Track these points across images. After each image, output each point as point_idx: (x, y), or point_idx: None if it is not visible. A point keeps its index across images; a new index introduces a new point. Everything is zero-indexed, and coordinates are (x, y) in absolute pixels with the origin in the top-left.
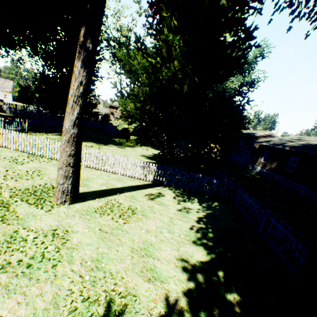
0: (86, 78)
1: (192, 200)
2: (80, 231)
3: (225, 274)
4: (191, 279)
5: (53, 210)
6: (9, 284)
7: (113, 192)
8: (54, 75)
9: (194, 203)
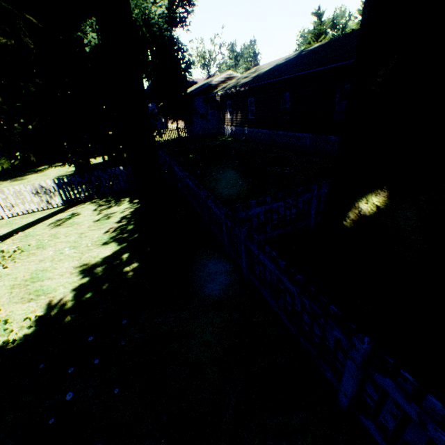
0: None
1: (122, 202)
2: None
3: (132, 253)
4: (88, 275)
5: None
6: None
7: None
8: None
9: (123, 204)
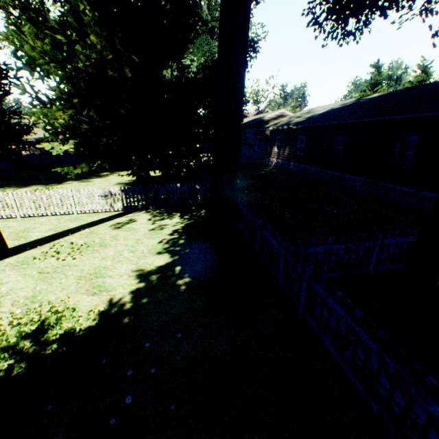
0: None
1: (174, 216)
2: (13, 281)
3: (183, 267)
4: (143, 280)
5: None
6: None
7: (63, 235)
8: None
9: (175, 218)
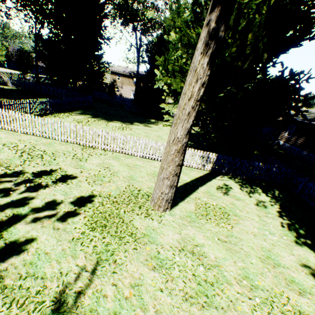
0: (208, 77)
1: (256, 190)
2: (205, 244)
3: None
4: None
5: (162, 220)
6: None
7: (189, 189)
8: (56, 37)
9: (261, 194)
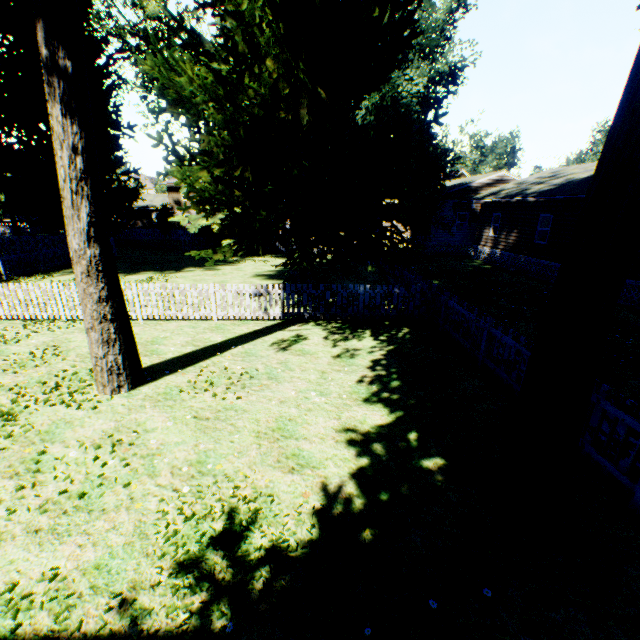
0: (82, 136)
1: (361, 334)
2: (160, 427)
3: (421, 434)
4: (363, 453)
5: (101, 406)
6: (56, 527)
7: (208, 354)
8: (24, 142)
9: (365, 339)
